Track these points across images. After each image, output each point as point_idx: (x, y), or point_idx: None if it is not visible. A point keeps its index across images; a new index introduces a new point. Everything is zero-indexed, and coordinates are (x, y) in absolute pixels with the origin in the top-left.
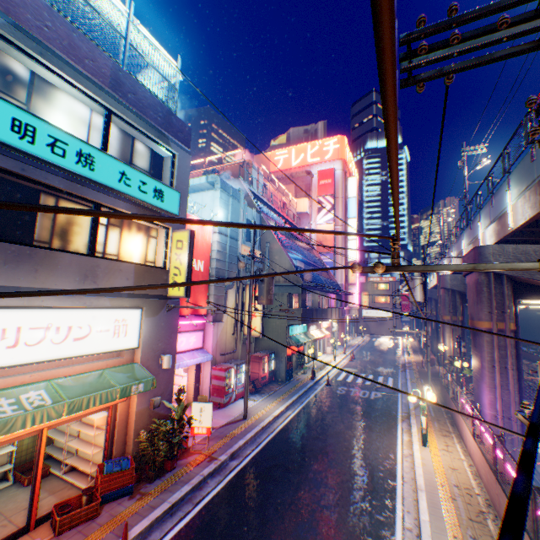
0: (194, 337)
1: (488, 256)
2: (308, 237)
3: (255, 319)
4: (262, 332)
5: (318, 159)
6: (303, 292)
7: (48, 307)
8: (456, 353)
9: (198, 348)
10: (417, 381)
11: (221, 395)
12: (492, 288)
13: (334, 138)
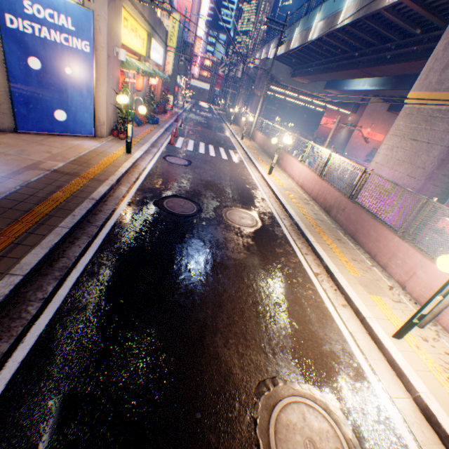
0: None
1: (268, 64)
2: None
3: (169, 66)
4: (172, 75)
5: None
6: None
7: (159, 44)
8: None
9: None
10: (225, 118)
11: None
12: (264, 79)
13: None
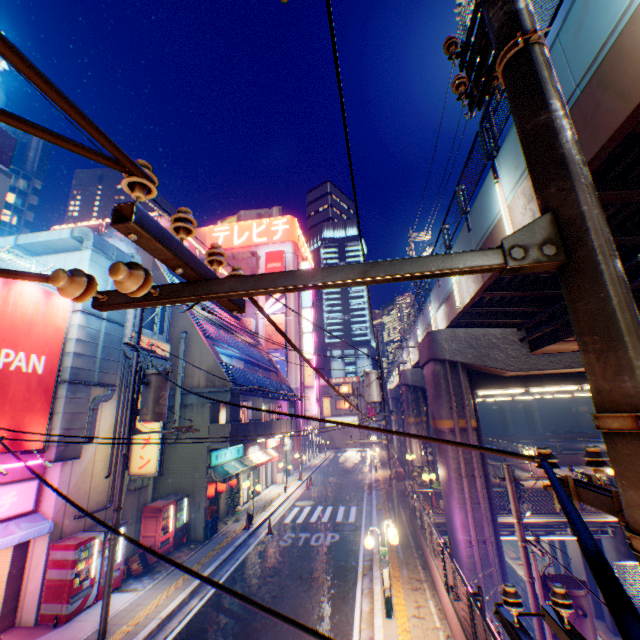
0: (14, 493)
1: (441, 341)
2: (254, 330)
3: (149, 446)
4: (161, 467)
5: (266, 240)
6: (234, 399)
7: None
8: (425, 461)
9: (24, 514)
10: (384, 506)
11: (64, 598)
12: (449, 379)
13: (284, 218)
